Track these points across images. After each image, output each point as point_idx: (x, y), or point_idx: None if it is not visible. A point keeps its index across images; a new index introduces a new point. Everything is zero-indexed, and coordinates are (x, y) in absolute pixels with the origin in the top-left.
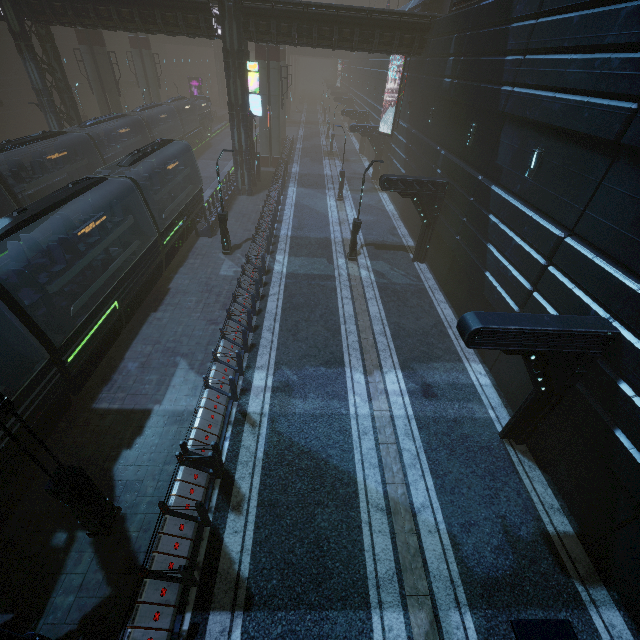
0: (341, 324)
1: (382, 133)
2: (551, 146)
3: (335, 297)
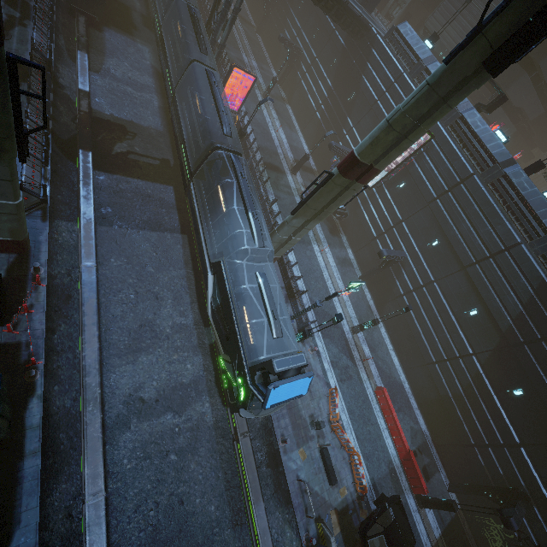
0: (237, 40)
1: None
2: (305, 2)
3: (232, 30)
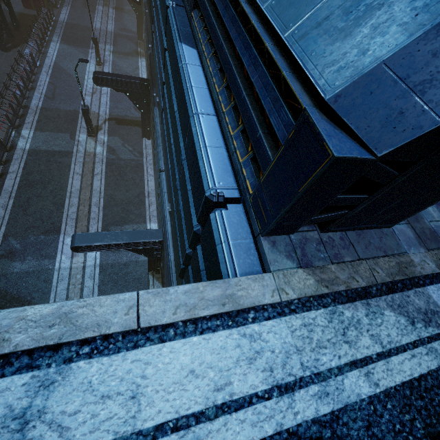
0: (66, 198)
1: None
2: None
3: (68, 173)
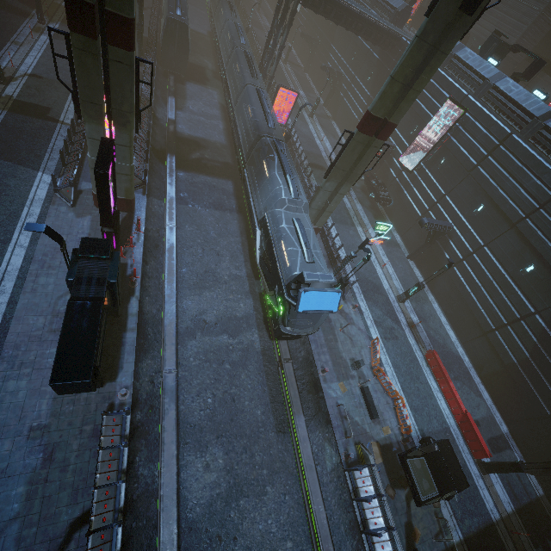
0: (287, 78)
1: None
2: (344, 36)
3: (283, 72)
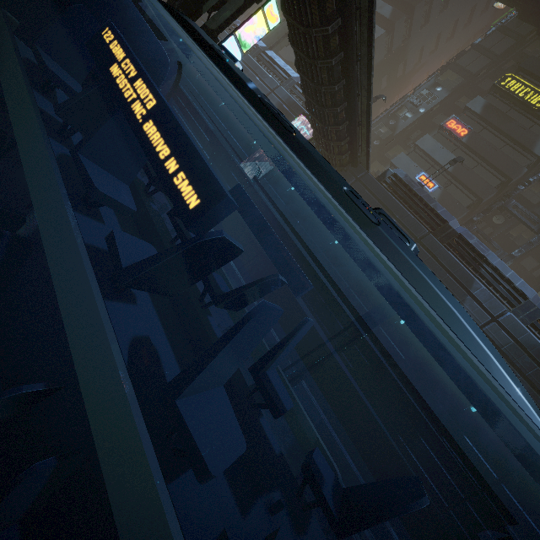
0: None
1: (246, 174)
2: None
3: None
